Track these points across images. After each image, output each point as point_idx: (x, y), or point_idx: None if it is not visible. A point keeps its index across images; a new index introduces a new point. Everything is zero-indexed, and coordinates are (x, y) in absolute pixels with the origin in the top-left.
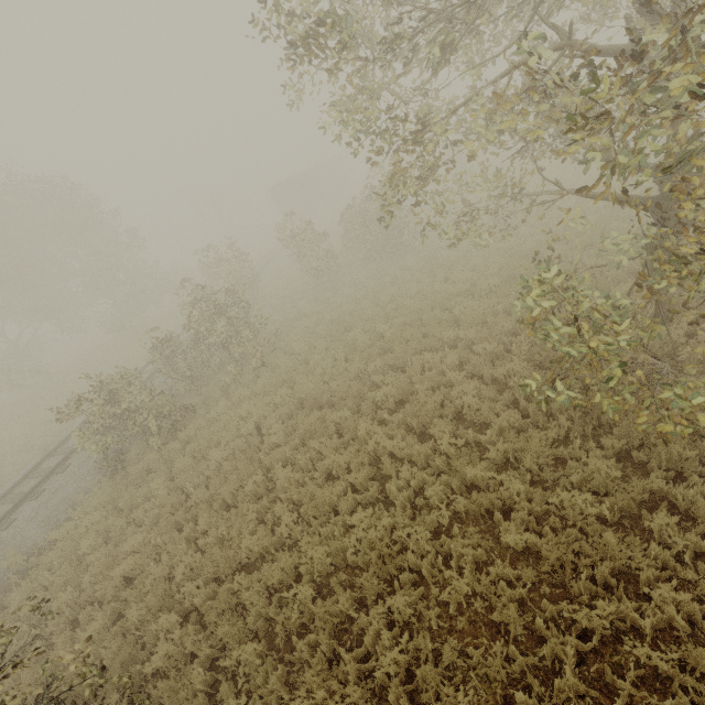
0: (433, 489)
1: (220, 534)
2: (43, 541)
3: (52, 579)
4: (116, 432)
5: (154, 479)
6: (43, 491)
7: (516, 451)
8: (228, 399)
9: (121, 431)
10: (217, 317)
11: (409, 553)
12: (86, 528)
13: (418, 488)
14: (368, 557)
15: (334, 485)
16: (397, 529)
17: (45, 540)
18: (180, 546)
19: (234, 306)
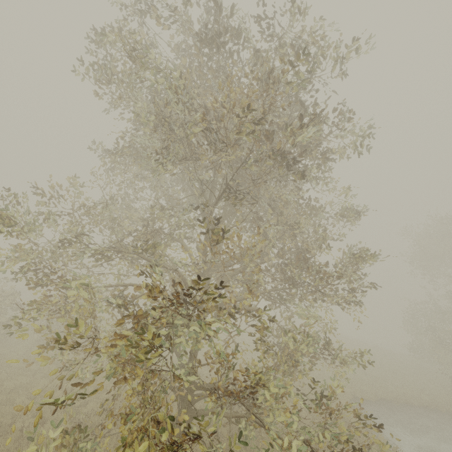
0: None
1: None
2: None
3: None
4: None
5: None
6: None
7: None
8: None
9: None
10: None
11: None
12: None
13: None
14: None
15: None
16: None
17: None
18: None
19: None
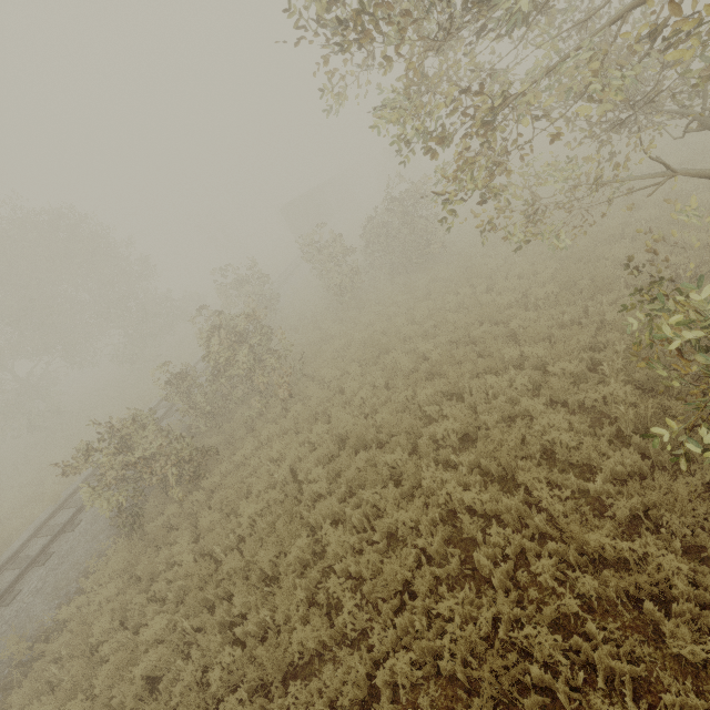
0: (541, 562)
1: (262, 619)
2: (51, 620)
3: (60, 676)
4: (131, 484)
5: (177, 539)
6: (51, 555)
7: (643, 505)
8: (255, 437)
9: (137, 482)
10: (238, 346)
11: (533, 666)
12: (100, 602)
13: (514, 557)
14: (476, 673)
15: (401, 552)
16: (502, 622)
17: (53, 618)
18: (213, 638)
19: (254, 332)
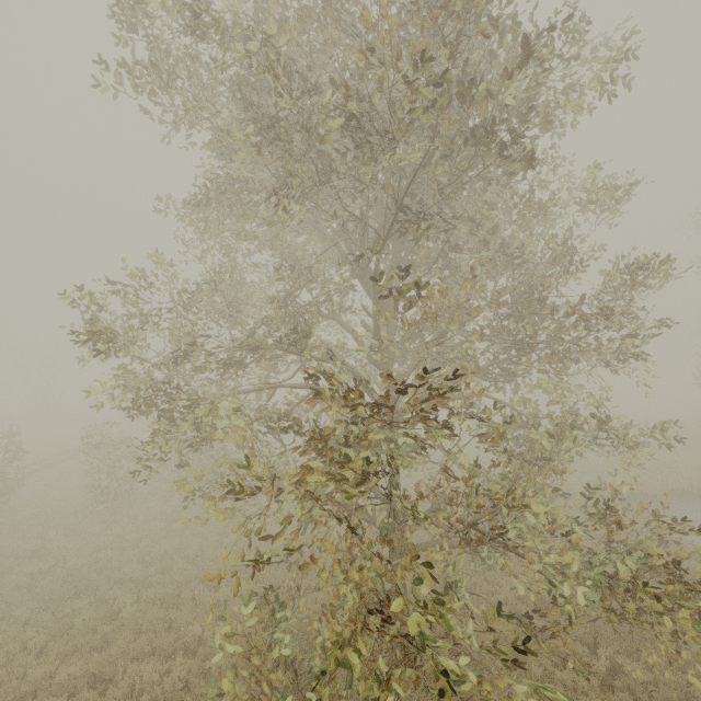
0: None
1: None
2: None
3: None
4: None
5: None
6: None
7: None
8: None
9: None
10: None
11: None
12: None
13: None
14: None
15: None
16: None
17: None
18: None
19: None
